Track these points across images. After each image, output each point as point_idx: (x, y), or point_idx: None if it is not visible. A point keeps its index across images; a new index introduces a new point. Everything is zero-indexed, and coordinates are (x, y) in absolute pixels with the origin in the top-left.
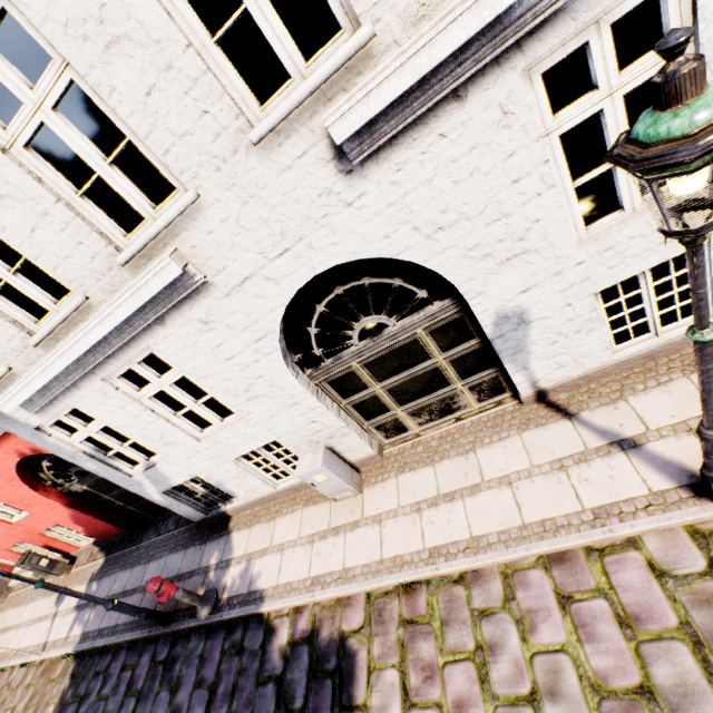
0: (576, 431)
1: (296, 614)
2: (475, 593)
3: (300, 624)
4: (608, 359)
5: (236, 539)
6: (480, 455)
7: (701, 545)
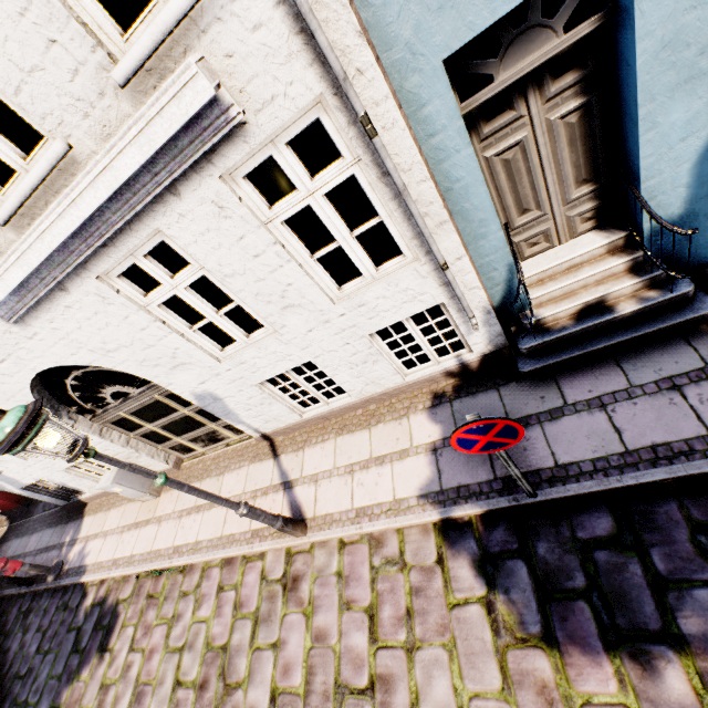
0: (273, 470)
1: (101, 584)
2: (186, 580)
3: (100, 592)
4: (299, 418)
5: (85, 523)
6: (225, 478)
7: (287, 561)
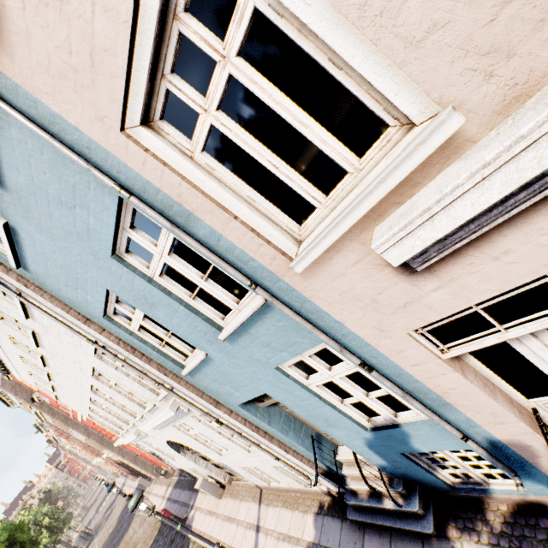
0: (256, 512)
1: (194, 543)
2: None
3: (193, 547)
4: (268, 484)
5: (198, 496)
6: (242, 504)
7: None
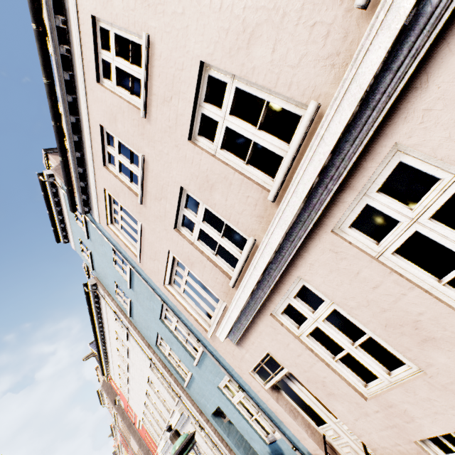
0: None
1: None
2: None
3: None
4: None
5: None
6: None
7: None
